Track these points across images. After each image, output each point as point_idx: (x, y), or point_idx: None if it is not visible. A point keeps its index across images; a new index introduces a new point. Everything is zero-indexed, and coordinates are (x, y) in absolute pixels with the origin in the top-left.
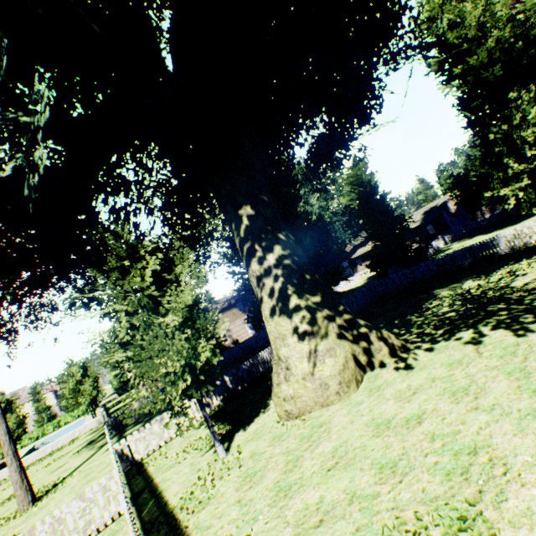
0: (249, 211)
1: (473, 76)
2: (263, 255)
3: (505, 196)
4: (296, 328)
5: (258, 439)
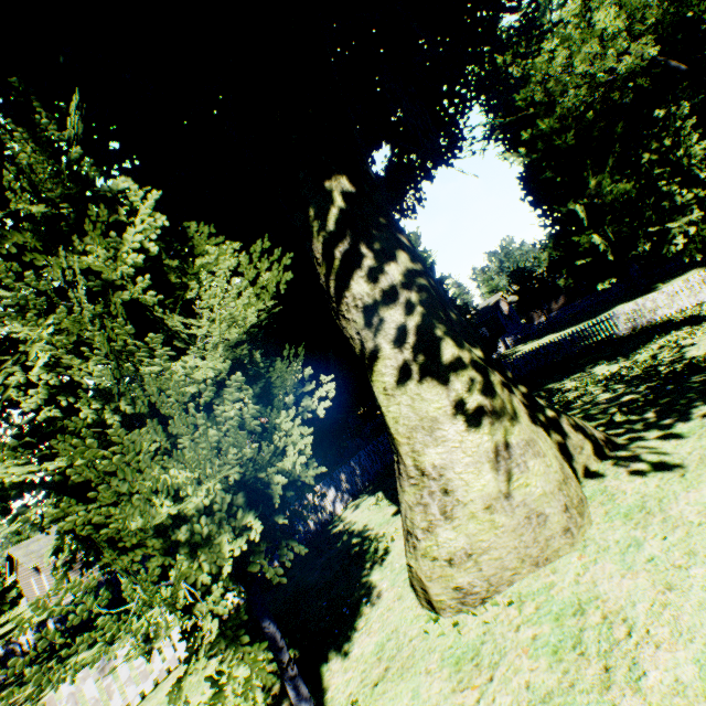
0: (346, 185)
1: (544, 143)
2: (377, 264)
3: (668, 235)
4: (461, 403)
5: (405, 674)
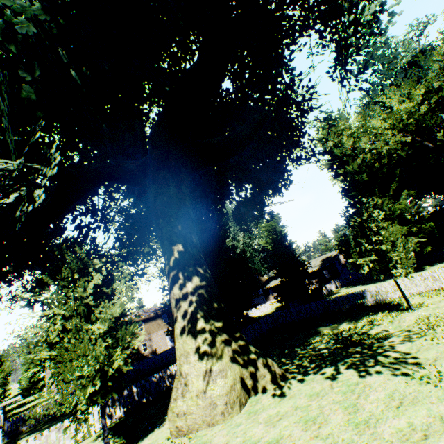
0: (181, 247)
1: (350, 177)
2: (184, 282)
3: (362, 264)
4: (199, 348)
5: None
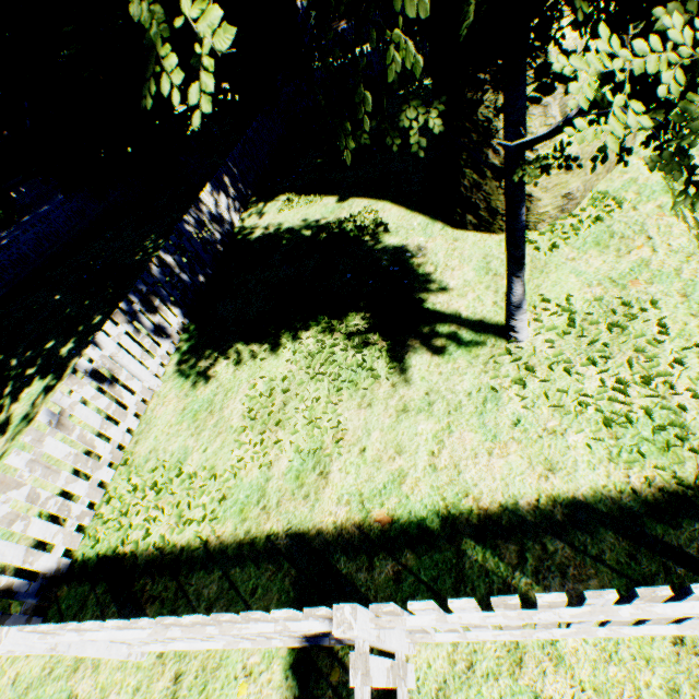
0: None
1: None
2: None
3: None
4: None
5: (548, 270)
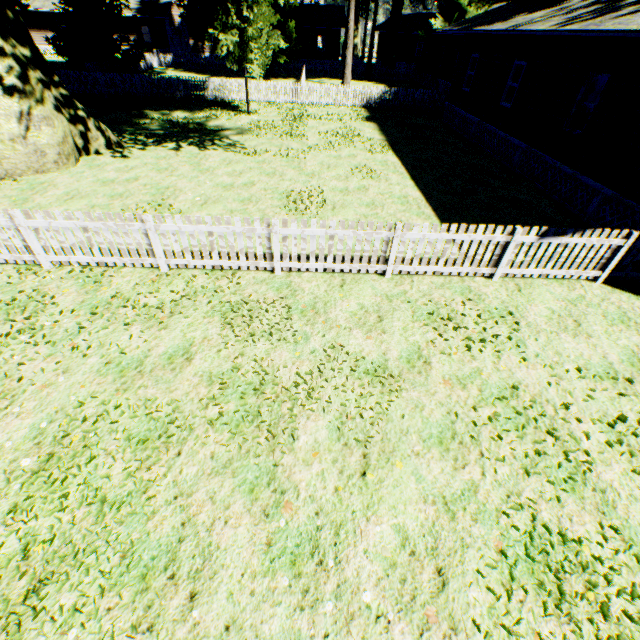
0: None
1: None
2: None
3: (223, 43)
4: (1, 79)
5: None
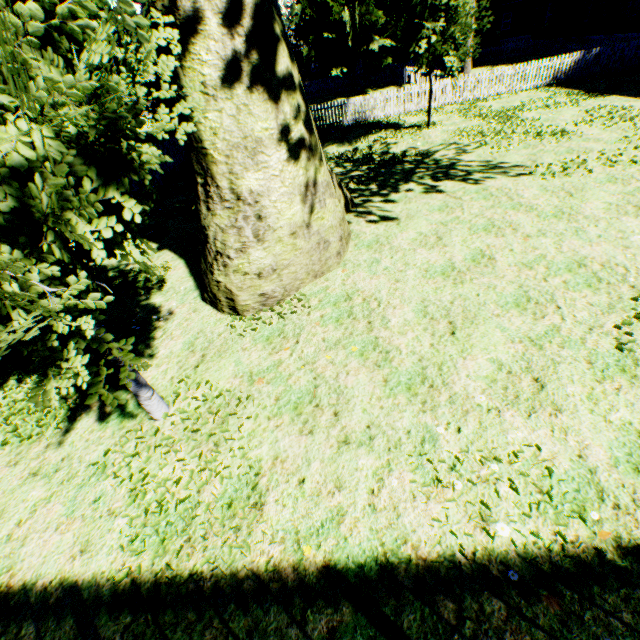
0: None
1: None
2: None
3: (419, 35)
4: (288, 131)
5: (225, 355)
